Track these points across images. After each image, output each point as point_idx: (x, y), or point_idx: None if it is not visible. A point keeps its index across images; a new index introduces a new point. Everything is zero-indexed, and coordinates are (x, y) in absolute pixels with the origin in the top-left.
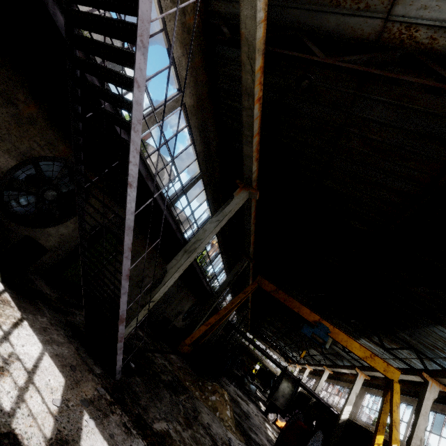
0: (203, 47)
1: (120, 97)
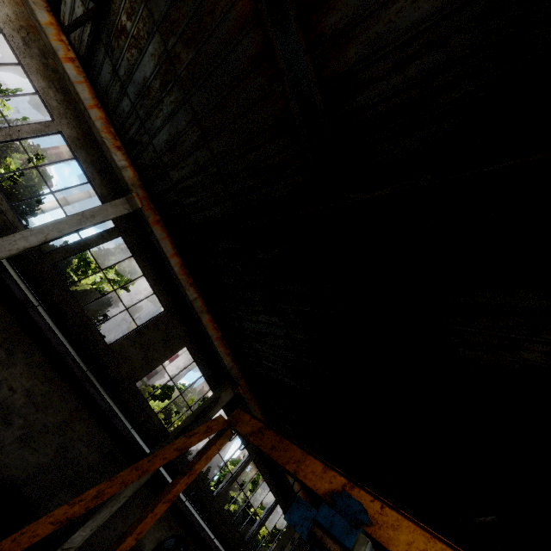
0: None
1: None
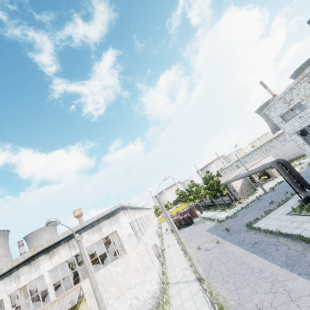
0: None
1: None
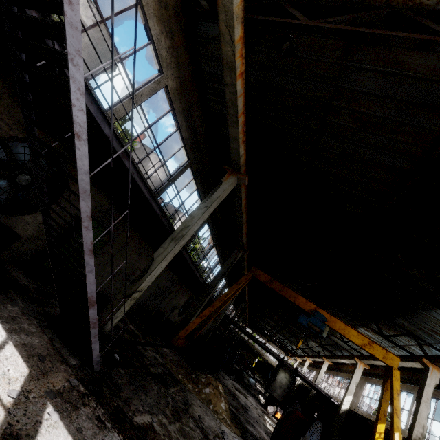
0: (183, 25)
1: (52, 21)
